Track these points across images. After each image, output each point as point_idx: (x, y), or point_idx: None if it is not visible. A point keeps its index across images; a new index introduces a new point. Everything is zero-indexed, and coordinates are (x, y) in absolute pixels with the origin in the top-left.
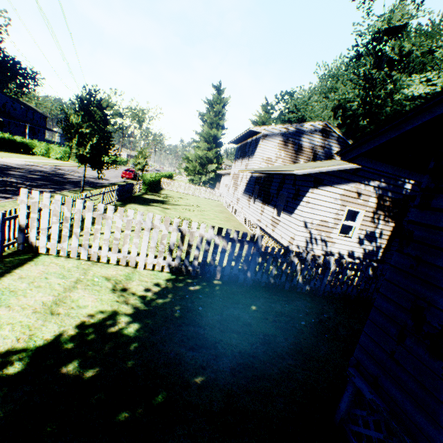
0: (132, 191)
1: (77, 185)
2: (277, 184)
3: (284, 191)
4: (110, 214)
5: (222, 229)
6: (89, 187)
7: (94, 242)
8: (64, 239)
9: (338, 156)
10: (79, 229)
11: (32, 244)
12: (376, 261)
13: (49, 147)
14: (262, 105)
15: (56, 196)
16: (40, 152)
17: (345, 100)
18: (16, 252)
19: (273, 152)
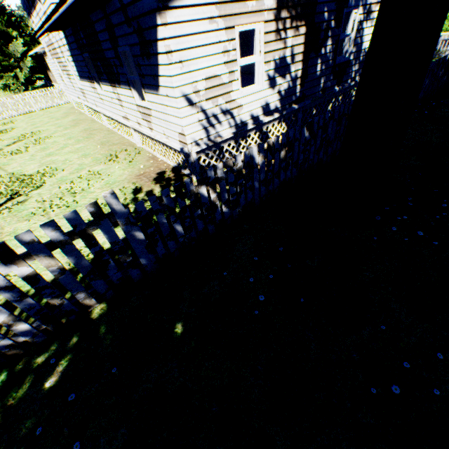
0: None
1: None
2: (105, 35)
3: (122, 45)
4: None
5: (4, 246)
6: None
7: None
8: None
9: None
10: None
11: None
12: (296, 101)
13: None
14: None
15: None
16: None
17: None
18: None
19: None
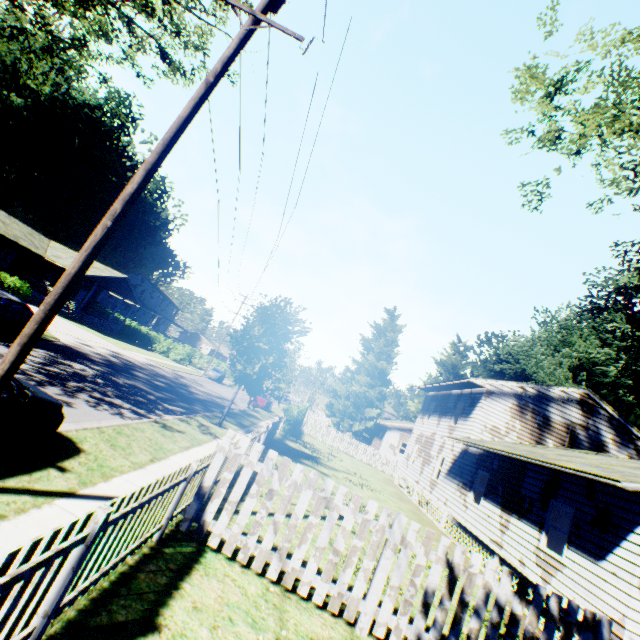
0: (276, 431)
1: (206, 405)
2: (538, 482)
3: (562, 502)
4: (338, 500)
5: (527, 582)
6: (221, 412)
7: (298, 547)
8: (254, 529)
9: (613, 447)
10: (283, 515)
11: (202, 525)
12: None
13: (173, 344)
14: (452, 343)
15: (270, 450)
16: (160, 348)
17: (587, 359)
18: (175, 534)
19: (502, 419)
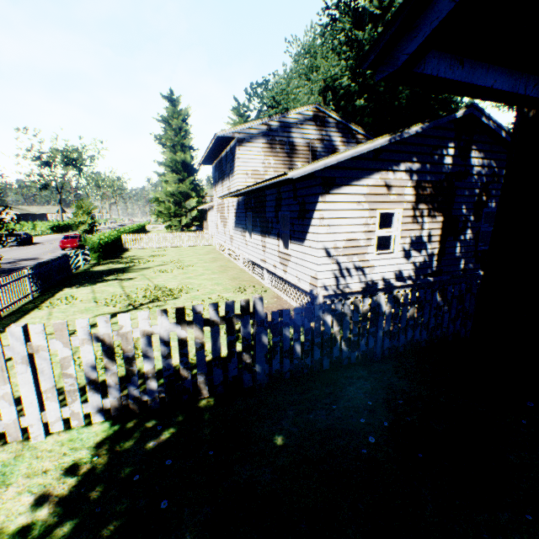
0: (69, 267)
1: None
2: (272, 203)
3: (284, 210)
4: None
5: (184, 309)
6: None
7: None
8: None
9: (343, 148)
10: None
11: None
12: (432, 274)
13: None
14: (233, 108)
15: None
16: None
17: (331, 79)
18: None
19: (259, 161)
